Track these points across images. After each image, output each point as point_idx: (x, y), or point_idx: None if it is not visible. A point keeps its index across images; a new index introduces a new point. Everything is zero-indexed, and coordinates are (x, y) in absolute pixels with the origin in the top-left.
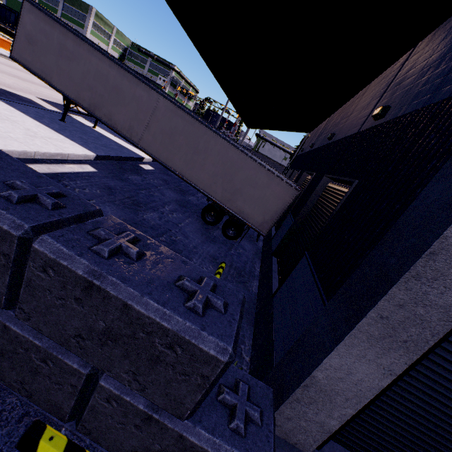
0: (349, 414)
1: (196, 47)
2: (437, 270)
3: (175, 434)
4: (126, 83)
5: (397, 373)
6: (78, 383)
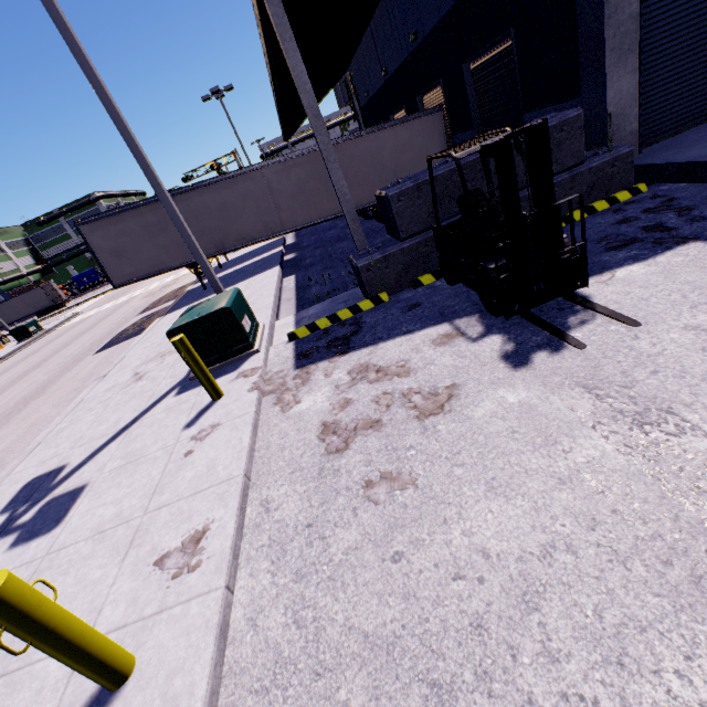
0: (637, 112)
1: (277, 85)
2: (613, 6)
3: (587, 172)
4: (225, 194)
5: (638, 67)
6: None
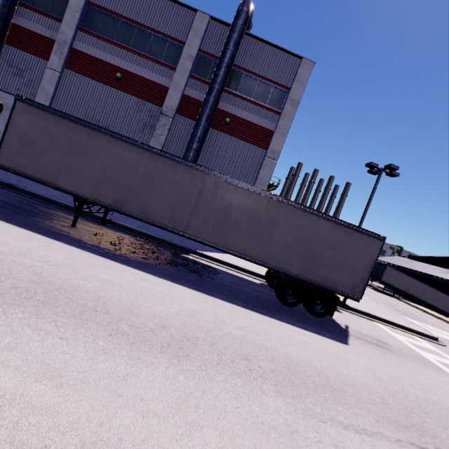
0: None
1: None
2: None
3: None
4: (416, 283)
5: None
6: None
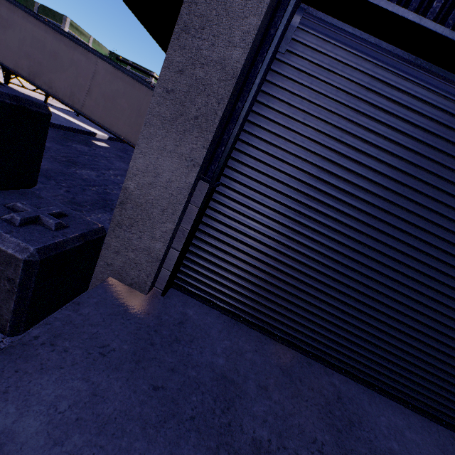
0: (170, 230)
1: None
2: (202, 15)
3: None
4: (63, 48)
5: (200, 163)
6: None
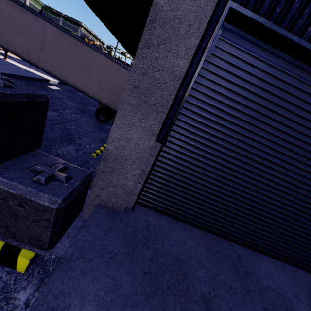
0: (138, 174)
1: None
2: (158, 36)
3: None
4: (16, 13)
5: (157, 133)
6: None
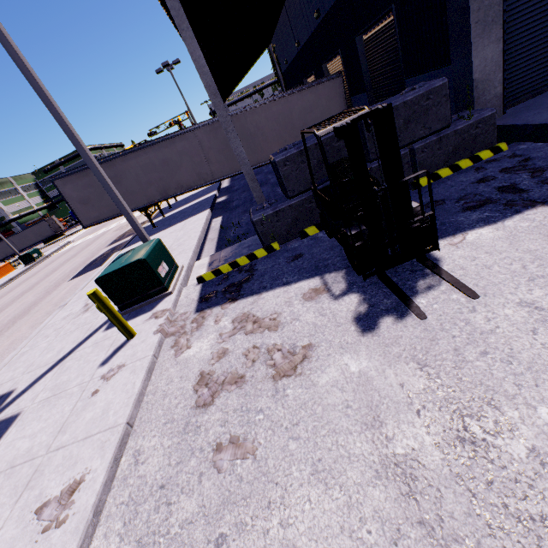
0: (501, 77)
1: None
2: None
3: (452, 134)
4: (166, 152)
5: (501, 37)
6: (408, 160)
